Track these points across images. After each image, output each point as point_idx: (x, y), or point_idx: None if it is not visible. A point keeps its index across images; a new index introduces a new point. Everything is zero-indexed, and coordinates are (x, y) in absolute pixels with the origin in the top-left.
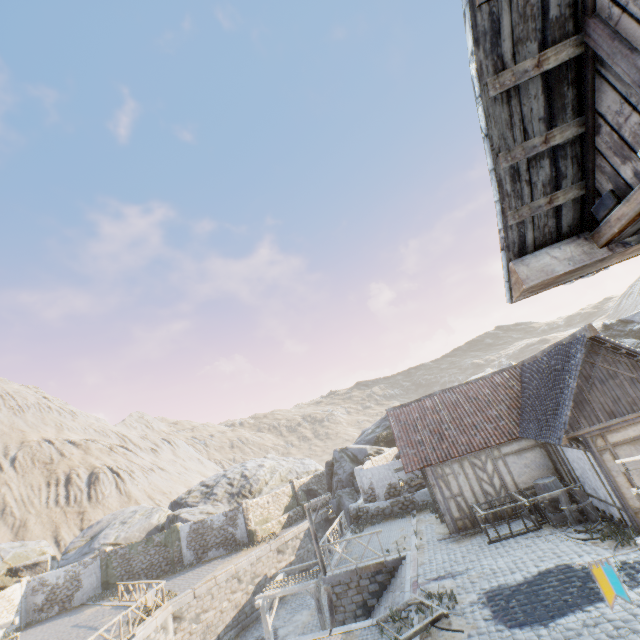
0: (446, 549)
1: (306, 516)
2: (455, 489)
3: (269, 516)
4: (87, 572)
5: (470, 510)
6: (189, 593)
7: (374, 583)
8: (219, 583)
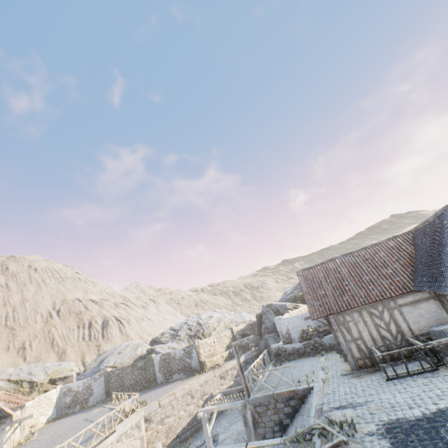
0: (348, 383)
1: (242, 353)
2: (355, 334)
3: (215, 352)
4: (96, 384)
5: (369, 351)
6: (156, 403)
7: (288, 406)
8: (177, 397)
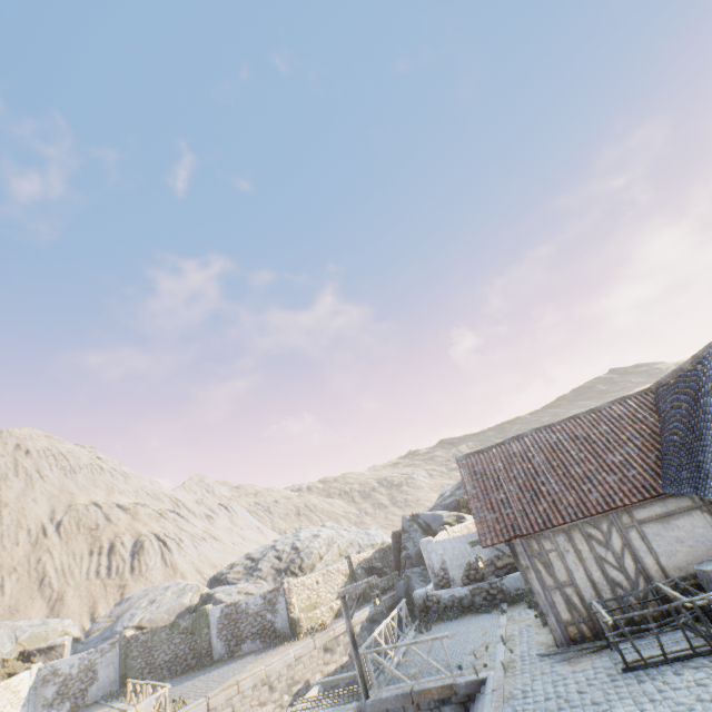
0: (551, 674)
1: (366, 602)
2: (561, 575)
3: (318, 600)
4: (104, 661)
5: (588, 609)
6: (201, 703)
7: None
8: (243, 691)
